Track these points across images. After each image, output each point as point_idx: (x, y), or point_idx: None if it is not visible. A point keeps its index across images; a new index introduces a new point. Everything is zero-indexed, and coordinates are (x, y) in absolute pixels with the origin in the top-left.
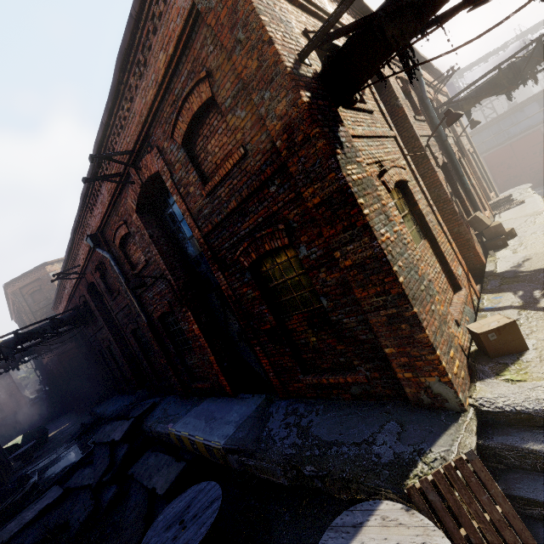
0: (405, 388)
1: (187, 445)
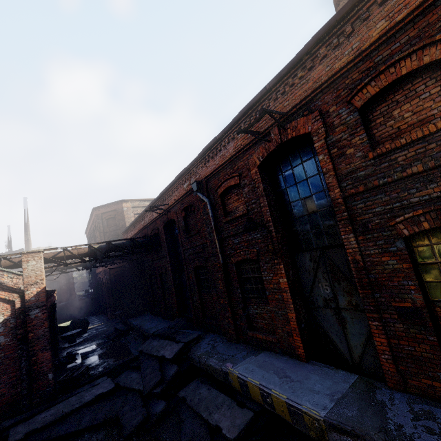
0: None
1: (253, 394)
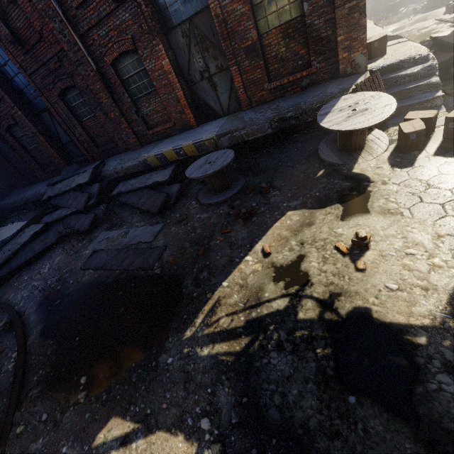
0: (340, 66)
1: (170, 158)
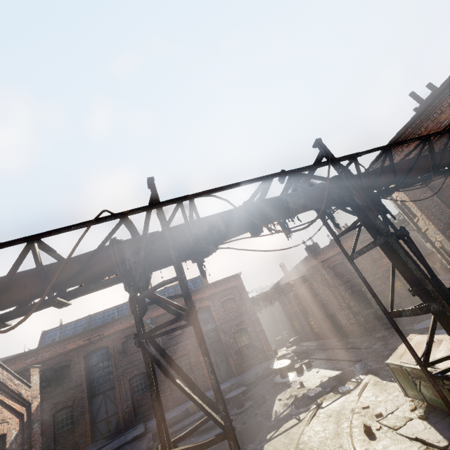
0: (267, 356)
1: None
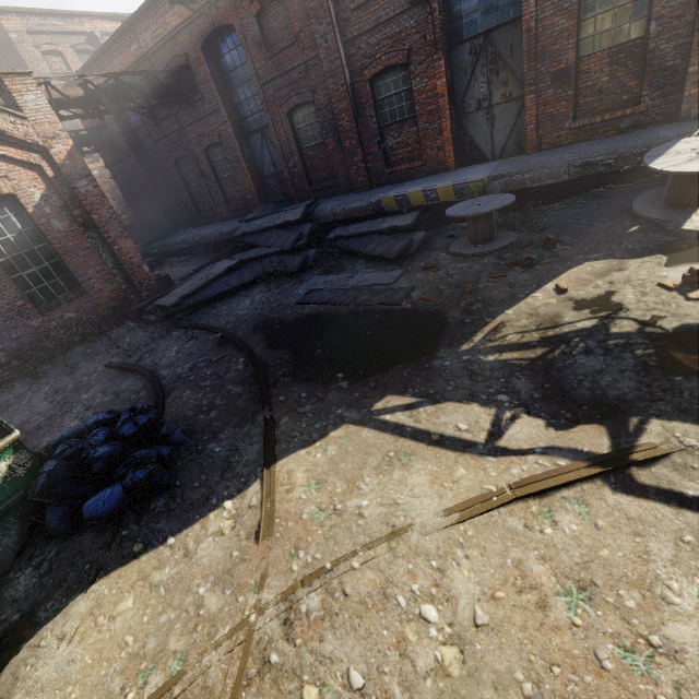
0: (683, 105)
1: (414, 202)
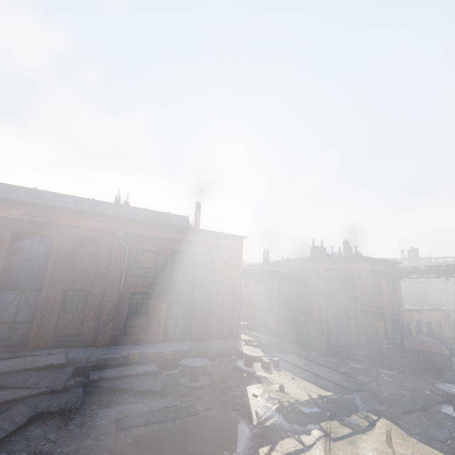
0: (233, 334)
1: (151, 357)
